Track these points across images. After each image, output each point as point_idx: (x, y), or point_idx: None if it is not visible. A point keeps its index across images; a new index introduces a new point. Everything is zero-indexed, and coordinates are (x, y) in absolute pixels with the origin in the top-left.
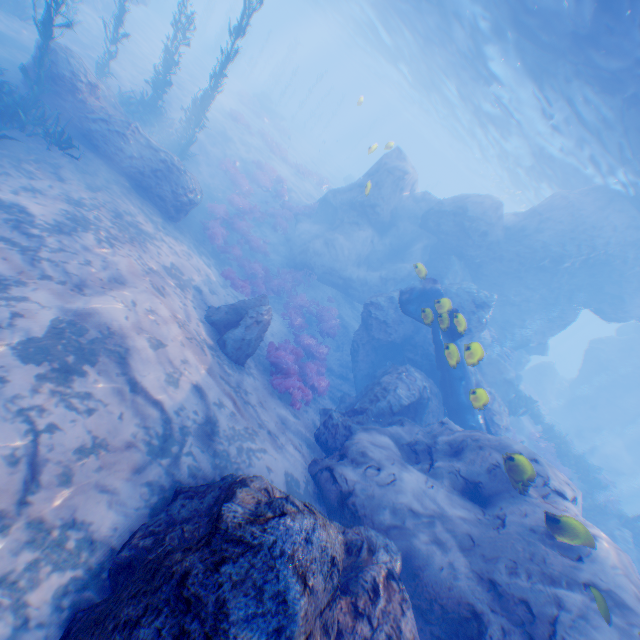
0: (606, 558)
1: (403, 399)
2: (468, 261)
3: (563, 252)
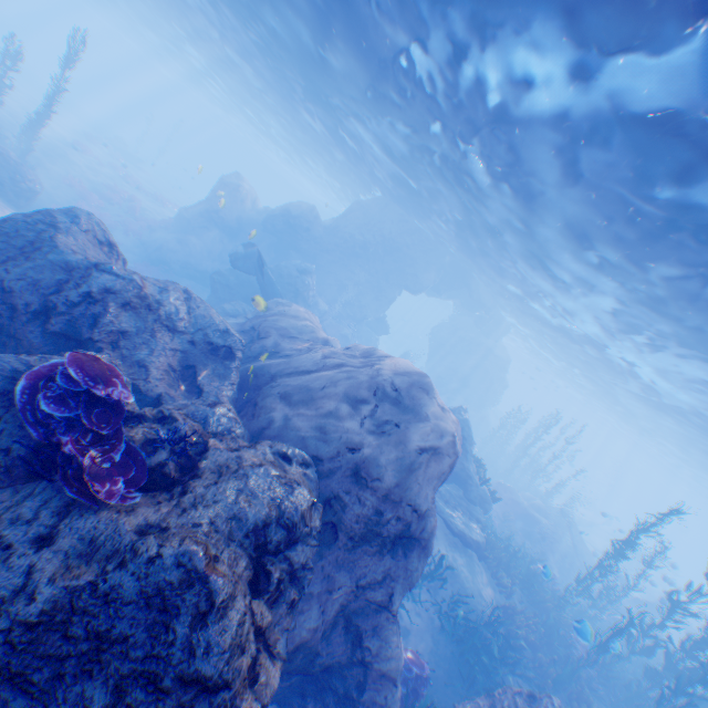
0: (297, 309)
1: (229, 311)
2: (304, 254)
3: (366, 241)
